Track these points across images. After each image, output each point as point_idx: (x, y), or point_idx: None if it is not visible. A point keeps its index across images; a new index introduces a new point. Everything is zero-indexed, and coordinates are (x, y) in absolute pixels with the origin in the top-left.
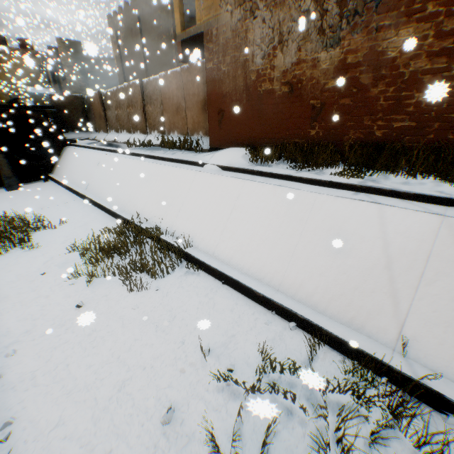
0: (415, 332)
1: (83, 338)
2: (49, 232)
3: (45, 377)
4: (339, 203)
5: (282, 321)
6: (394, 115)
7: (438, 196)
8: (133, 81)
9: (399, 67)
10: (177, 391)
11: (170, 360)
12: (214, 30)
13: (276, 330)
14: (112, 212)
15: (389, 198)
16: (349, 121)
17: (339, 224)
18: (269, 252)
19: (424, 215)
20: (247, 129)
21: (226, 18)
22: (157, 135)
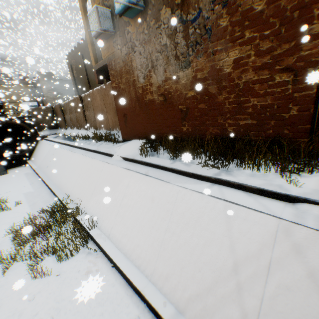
0: None
1: None
2: (5, 213)
3: None
4: (195, 198)
5: (151, 316)
6: (239, 115)
7: (278, 193)
8: (76, 96)
9: (234, 79)
10: None
11: None
12: (113, 61)
13: None
14: (54, 193)
15: (237, 192)
16: (207, 120)
17: (195, 218)
18: (145, 240)
19: (263, 216)
20: (143, 127)
21: (118, 53)
22: (93, 130)
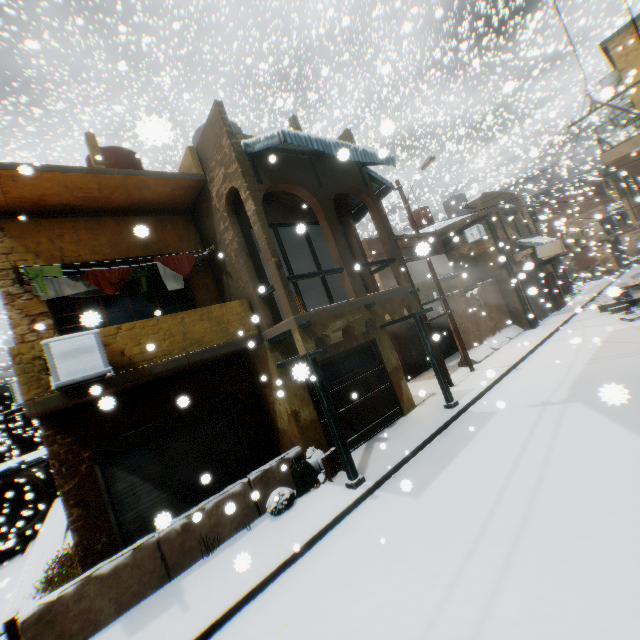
0: None
1: None
2: None
3: None
4: None
5: None
6: None
7: None
8: None
9: None
10: None
11: None
12: None
13: None
14: None
15: None
16: None
17: None
18: None
19: None
20: None
21: None
22: None
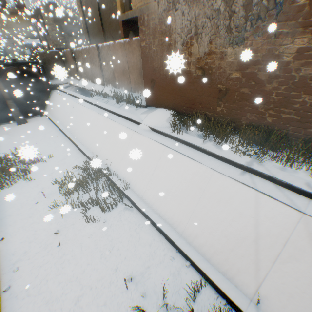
0: (267, 293)
1: (57, 260)
2: (42, 165)
3: (34, 289)
4: (228, 183)
5: (182, 258)
6: (283, 108)
7: (305, 191)
8: (92, 46)
9: (291, 70)
10: (109, 309)
11: (107, 282)
12: (145, 15)
13: (176, 265)
14: (81, 150)
15: (266, 183)
16: (247, 106)
17: (226, 199)
18: (177, 207)
19: (289, 209)
20: (171, 97)
21: (154, 6)
22: (111, 87)
